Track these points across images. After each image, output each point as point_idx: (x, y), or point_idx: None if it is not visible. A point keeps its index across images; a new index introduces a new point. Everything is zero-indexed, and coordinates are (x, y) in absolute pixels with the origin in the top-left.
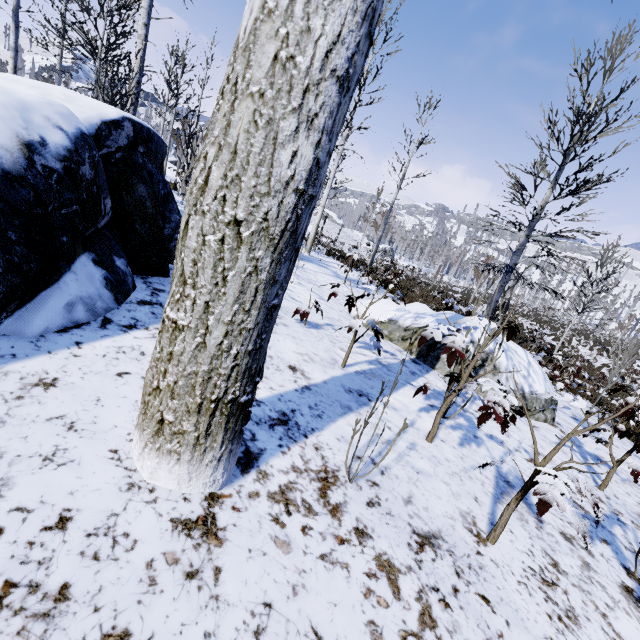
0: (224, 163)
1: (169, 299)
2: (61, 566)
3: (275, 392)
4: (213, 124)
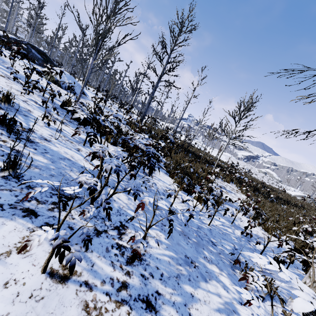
0: None
1: None
2: None
3: None
4: None
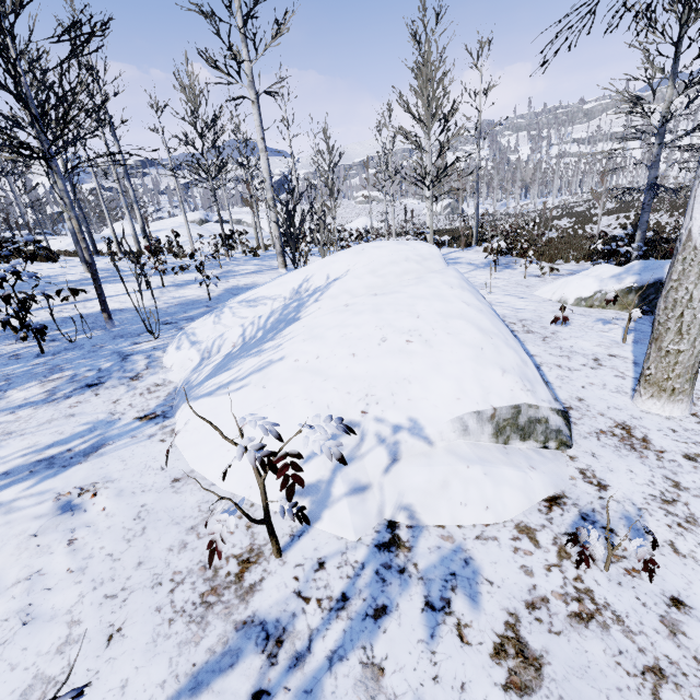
0: (699, 289)
1: (668, 343)
2: (694, 438)
3: (631, 371)
4: (687, 276)
